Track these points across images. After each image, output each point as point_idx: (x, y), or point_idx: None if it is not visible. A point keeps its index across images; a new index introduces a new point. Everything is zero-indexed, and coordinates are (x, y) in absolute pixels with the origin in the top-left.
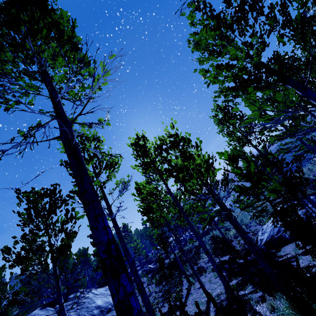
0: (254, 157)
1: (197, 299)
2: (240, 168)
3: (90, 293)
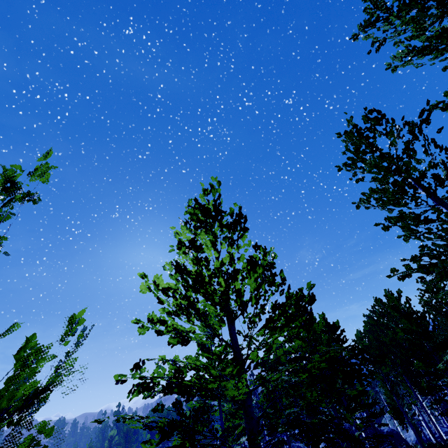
0: None
1: None
2: None
3: None
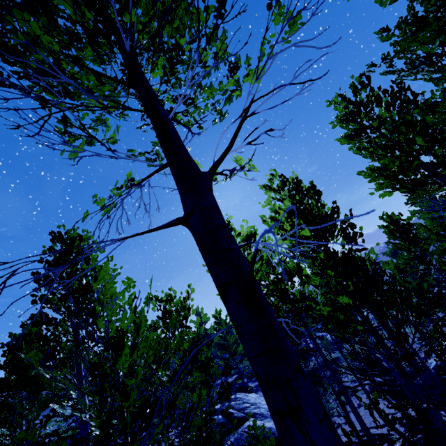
0: (436, 281)
1: (364, 416)
2: (410, 282)
3: (249, 396)
